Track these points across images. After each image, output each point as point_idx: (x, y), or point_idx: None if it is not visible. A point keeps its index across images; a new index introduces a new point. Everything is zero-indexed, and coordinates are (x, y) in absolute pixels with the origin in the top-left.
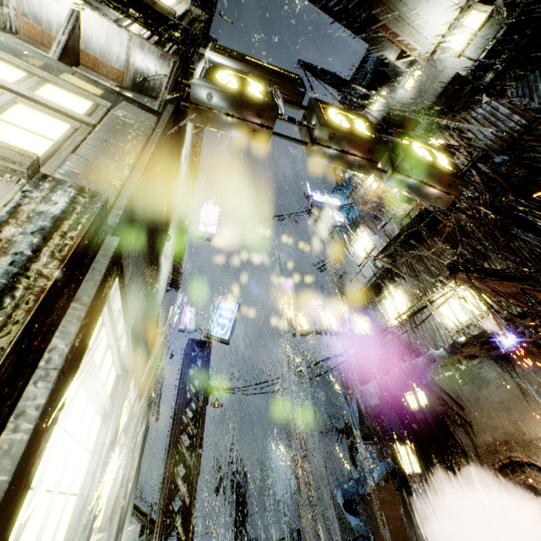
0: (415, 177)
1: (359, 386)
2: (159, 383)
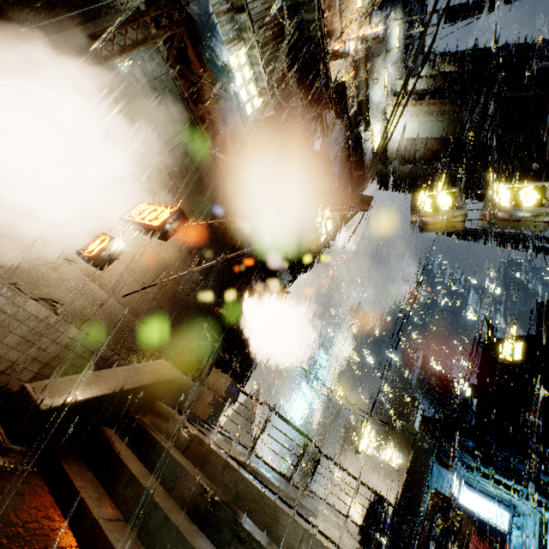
0: (447, 224)
1: None
2: None
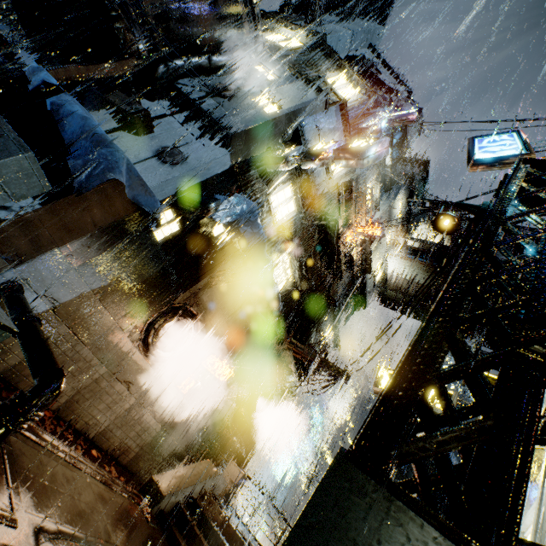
0: None
1: (186, 63)
2: (541, 431)
